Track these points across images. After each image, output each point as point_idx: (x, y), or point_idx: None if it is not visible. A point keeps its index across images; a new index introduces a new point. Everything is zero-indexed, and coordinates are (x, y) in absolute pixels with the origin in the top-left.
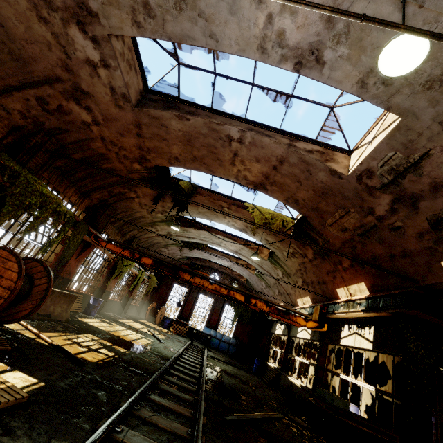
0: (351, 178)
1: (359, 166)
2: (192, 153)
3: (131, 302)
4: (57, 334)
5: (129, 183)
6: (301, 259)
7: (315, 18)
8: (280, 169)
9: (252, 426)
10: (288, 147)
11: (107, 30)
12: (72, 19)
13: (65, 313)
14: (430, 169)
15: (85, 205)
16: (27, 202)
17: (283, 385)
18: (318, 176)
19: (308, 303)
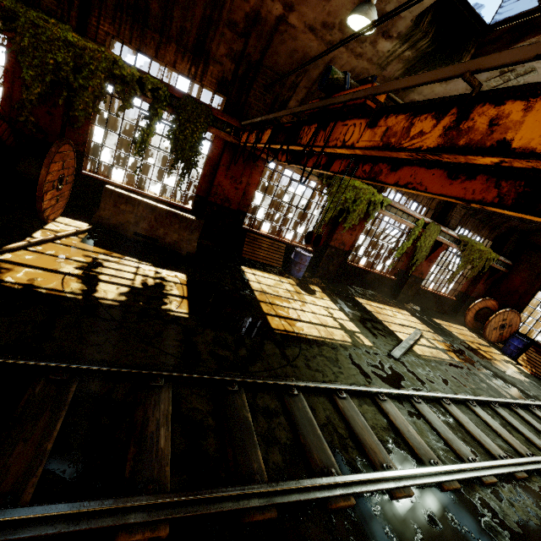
0: None
1: None
2: None
3: (419, 285)
4: (104, 252)
5: None
6: None
7: None
8: None
9: None
10: None
11: None
12: None
13: (187, 244)
14: None
15: (215, 78)
16: (52, 61)
17: None
18: None
19: None
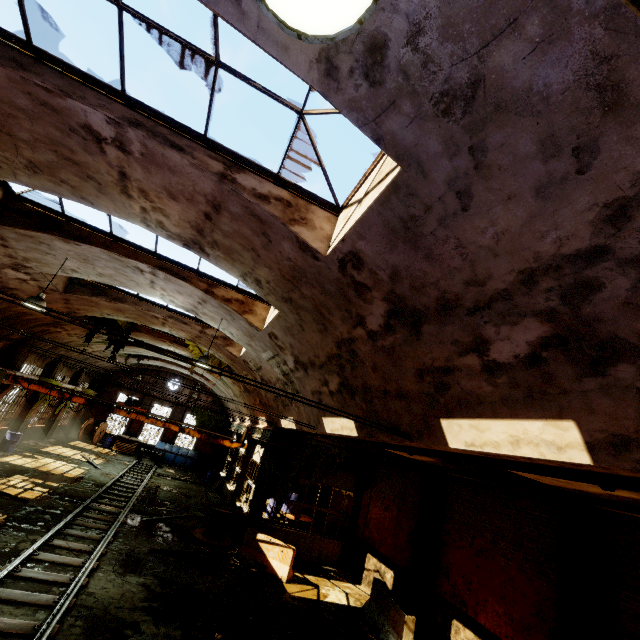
0: (241, 360)
1: (241, 357)
2: (125, 315)
3: (57, 424)
4: None
5: (56, 324)
6: (239, 388)
7: (188, 304)
8: (201, 339)
9: (164, 522)
10: (200, 333)
11: (39, 271)
12: (8, 267)
13: None
14: (265, 373)
15: None
16: None
17: (223, 492)
18: (225, 351)
19: (249, 422)
